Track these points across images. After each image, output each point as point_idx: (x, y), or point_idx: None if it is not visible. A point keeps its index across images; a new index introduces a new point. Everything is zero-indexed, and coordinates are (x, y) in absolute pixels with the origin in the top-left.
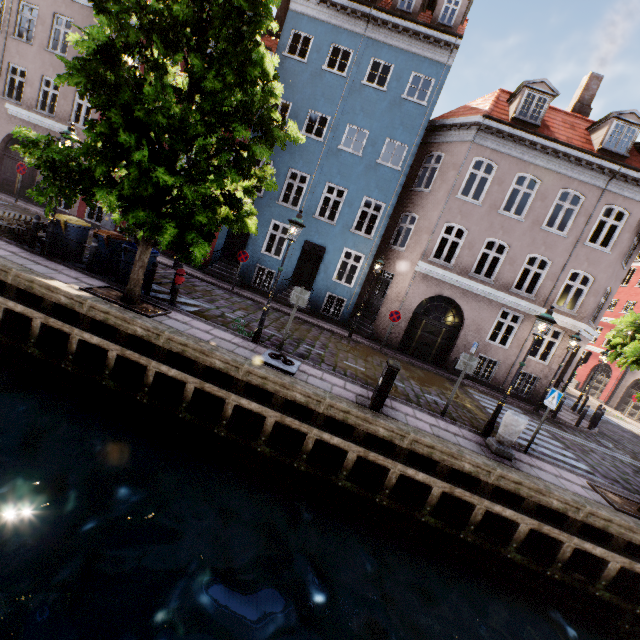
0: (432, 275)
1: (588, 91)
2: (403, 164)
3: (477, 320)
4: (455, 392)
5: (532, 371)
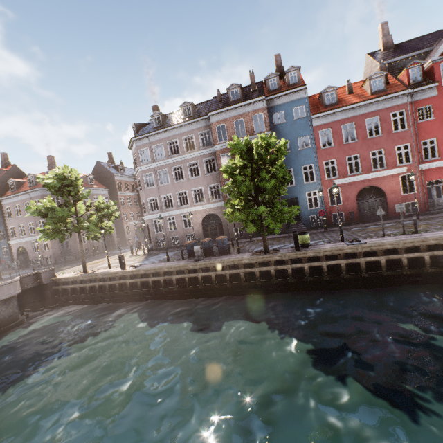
0: (14, 243)
1: (49, 161)
2: (1, 217)
3: (29, 248)
4: (5, 275)
5: (48, 254)
